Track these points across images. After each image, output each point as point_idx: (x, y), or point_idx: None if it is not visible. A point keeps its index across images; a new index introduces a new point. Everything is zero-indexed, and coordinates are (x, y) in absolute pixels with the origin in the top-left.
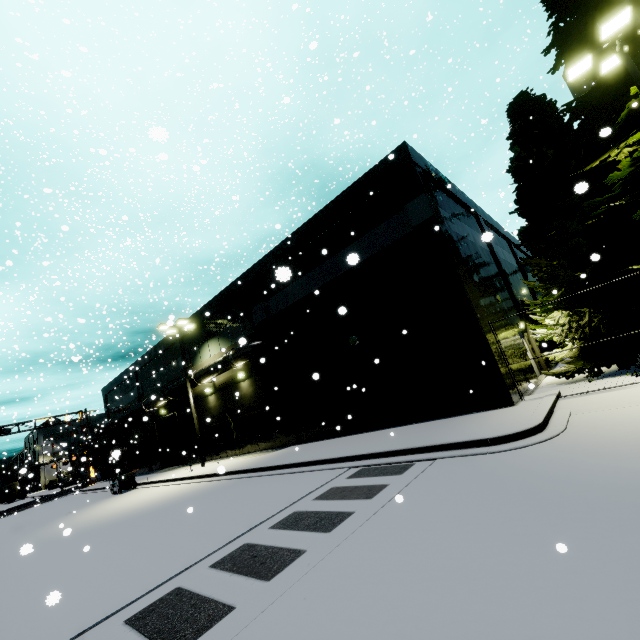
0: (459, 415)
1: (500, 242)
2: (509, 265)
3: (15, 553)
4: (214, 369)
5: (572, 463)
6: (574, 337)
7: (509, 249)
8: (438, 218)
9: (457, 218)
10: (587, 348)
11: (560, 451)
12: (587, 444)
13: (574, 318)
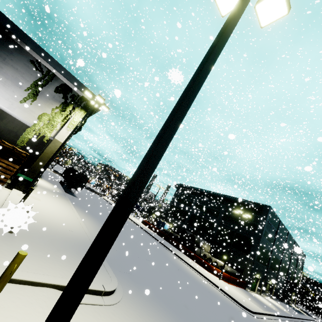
0: (316, 314)
1: None
2: None
3: None
4: None
5: None
6: None
7: None
8: None
9: None
10: None
11: None
12: None
13: None
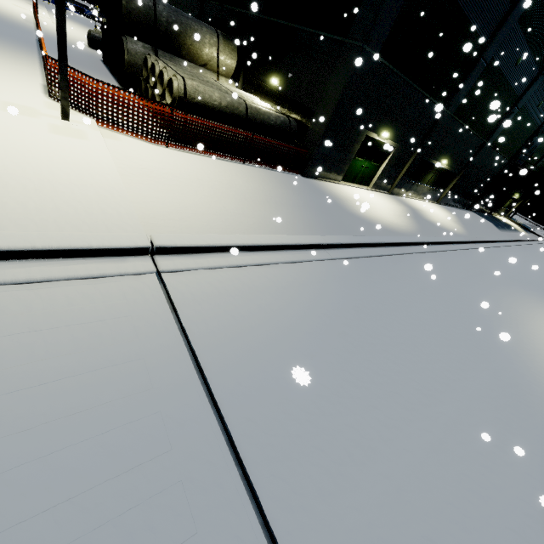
0: None
1: None
2: None
3: None
4: None
5: None
6: None
7: None
8: None
9: None
10: None
11: None
12: None
13: None
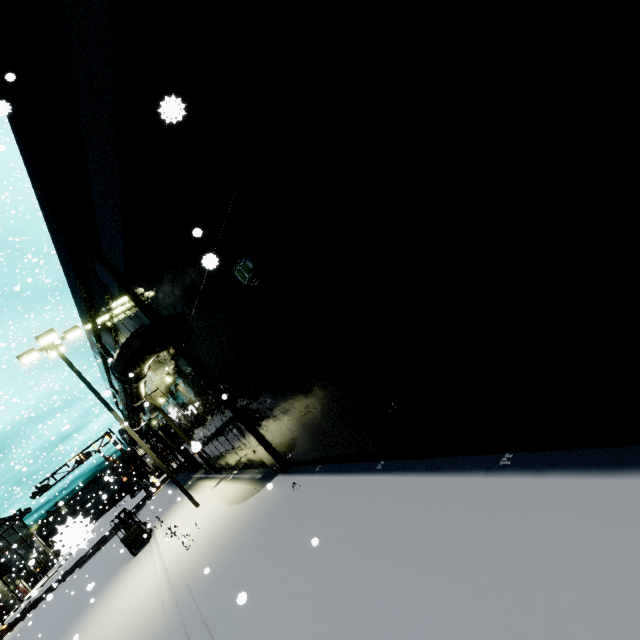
0: None
1: None
2: None
3: None
4: (122, 391)
5: None
6: None
7: None
8: None
9: None
10: None
11: None
12: None
13: None
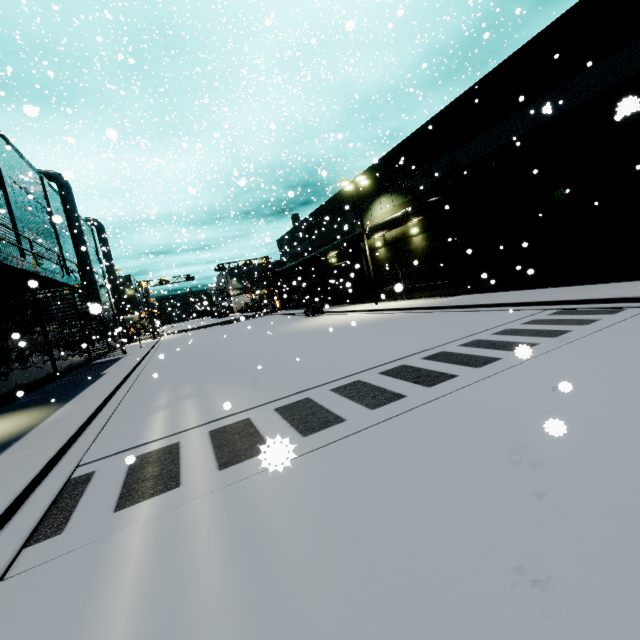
0: None
1: None
2: None
3: (280, 336)
4: (390, 224)
5: None
6: None
7: None
8: None
9: None
10: None
11: None
12: None
13: None
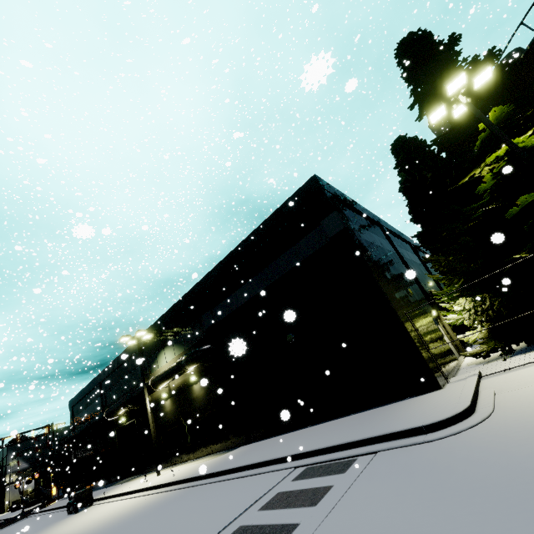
0: (393, 402)
1: (404, 245)
2: (414, 263)
3: None
4: (169, 374)
5: (509, 448)
6: (481, 320)
7: (412, 250)
8: (349, 229)
9: (365, 229)
10: (495, 329)
11: (494, 435)
12: (518, 425)
13: (477, 303)
